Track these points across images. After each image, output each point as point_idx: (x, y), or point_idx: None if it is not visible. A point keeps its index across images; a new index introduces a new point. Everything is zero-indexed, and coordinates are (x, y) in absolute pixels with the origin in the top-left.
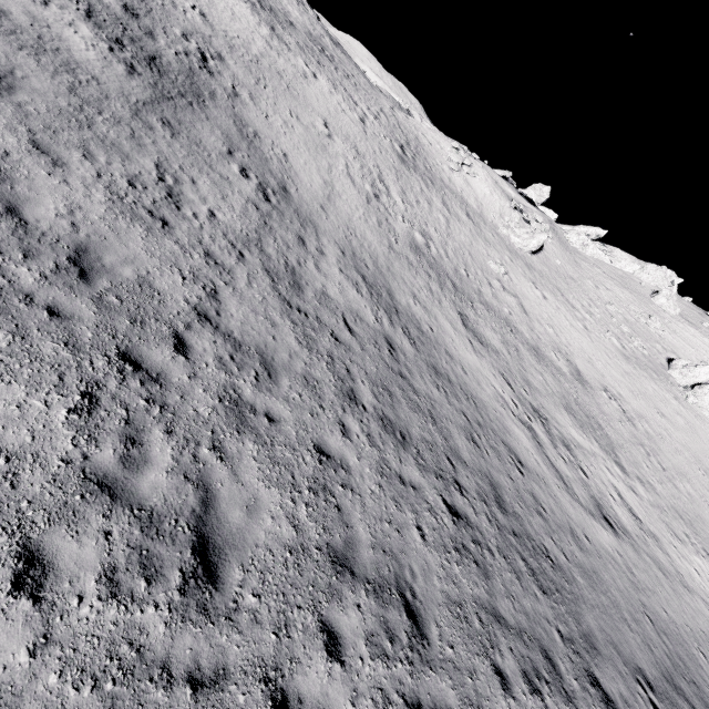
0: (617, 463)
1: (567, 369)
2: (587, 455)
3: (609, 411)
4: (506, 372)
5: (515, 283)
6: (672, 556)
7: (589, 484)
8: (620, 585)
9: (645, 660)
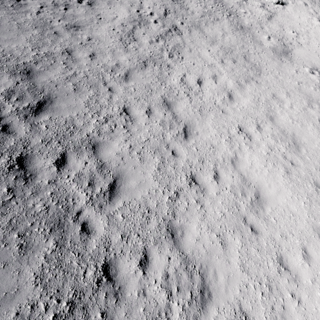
0: (238, 83)
1: (272, 45)
2: (198, 60)
3: (292, 74)
4: (176, 12)
5: (287, 10)
6: (208, 127)
7: (164, 58)
8: (77, 56)
9: (13, 51)
